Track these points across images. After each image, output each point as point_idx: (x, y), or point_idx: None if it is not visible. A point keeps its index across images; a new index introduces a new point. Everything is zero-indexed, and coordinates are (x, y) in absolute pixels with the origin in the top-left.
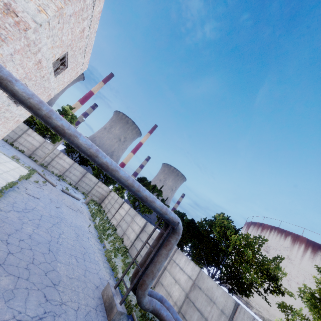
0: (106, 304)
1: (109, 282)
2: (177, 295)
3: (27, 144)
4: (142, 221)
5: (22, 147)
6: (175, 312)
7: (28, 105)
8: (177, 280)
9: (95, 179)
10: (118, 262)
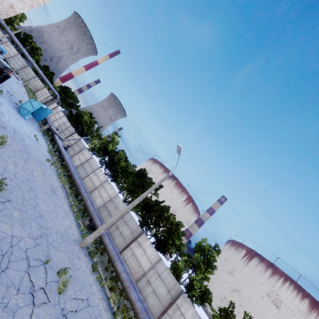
0: None
1: None
2: (57, 125)
3: None
4: (56, 105)
5: None
6: (51, 121)
7: (17, 44)
8: (59, 122)
9: (34, 74)
10: None
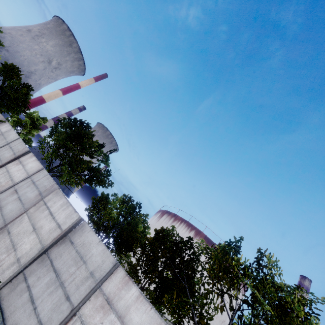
0: None
1: None
2: None
3: None
4: (68, 214)
5: None
6: None
7: None
8: None
9: None
10: None
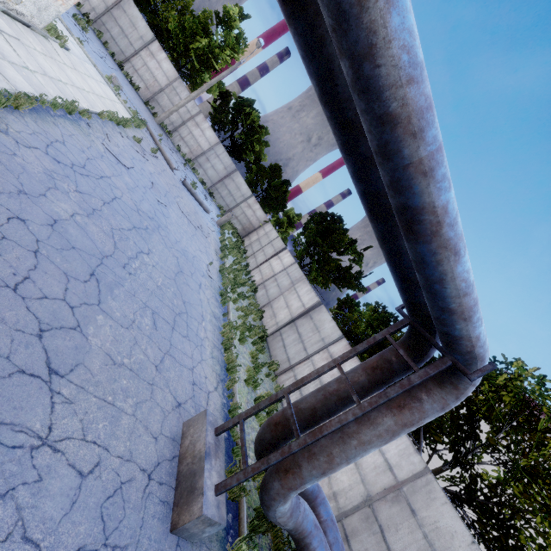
0: (182, 464)
1: (206, 411)
2: (344, 483)
3: (146, 75)
4: (311, 298)
5: (137, 78)
6: (340, 546)
7: None
8: None
9: (246, 190)
10: (242, 355)
